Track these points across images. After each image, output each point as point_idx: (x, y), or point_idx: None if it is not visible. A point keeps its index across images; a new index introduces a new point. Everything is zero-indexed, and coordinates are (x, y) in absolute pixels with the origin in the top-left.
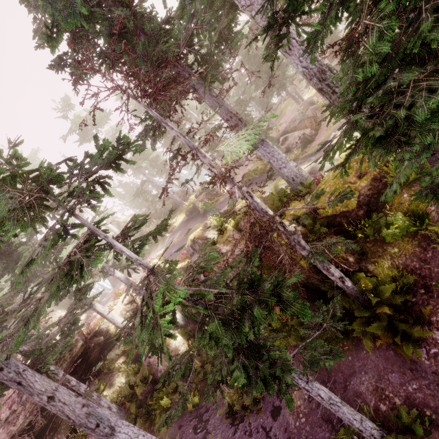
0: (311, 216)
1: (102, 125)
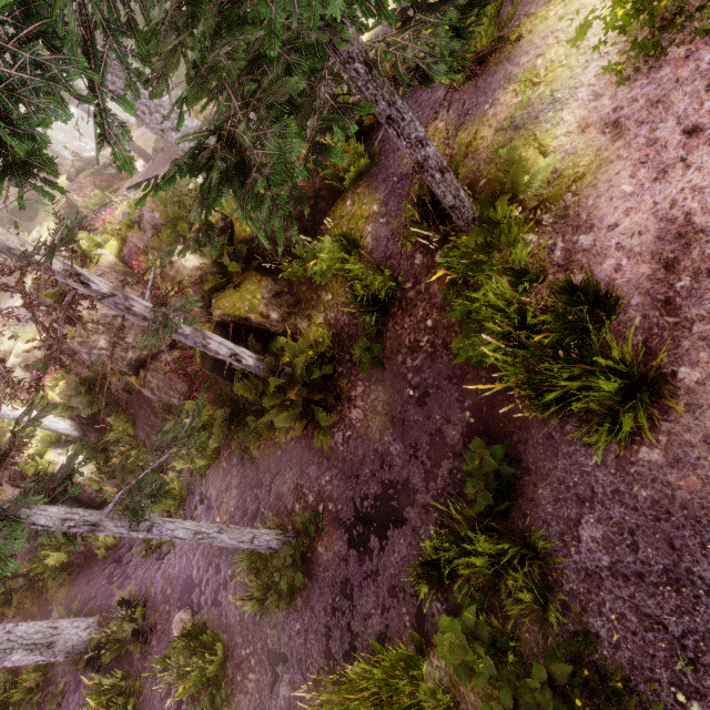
0: (222, 239)
1: None
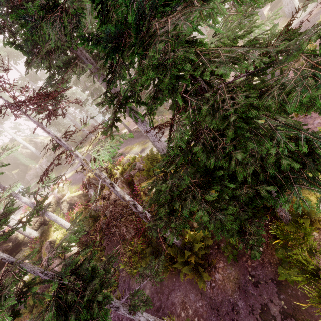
0: None
1: (20, 57)
